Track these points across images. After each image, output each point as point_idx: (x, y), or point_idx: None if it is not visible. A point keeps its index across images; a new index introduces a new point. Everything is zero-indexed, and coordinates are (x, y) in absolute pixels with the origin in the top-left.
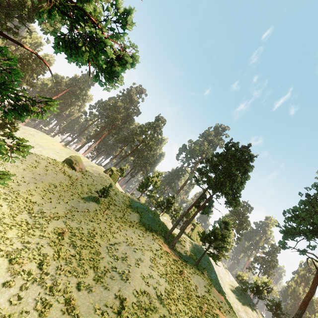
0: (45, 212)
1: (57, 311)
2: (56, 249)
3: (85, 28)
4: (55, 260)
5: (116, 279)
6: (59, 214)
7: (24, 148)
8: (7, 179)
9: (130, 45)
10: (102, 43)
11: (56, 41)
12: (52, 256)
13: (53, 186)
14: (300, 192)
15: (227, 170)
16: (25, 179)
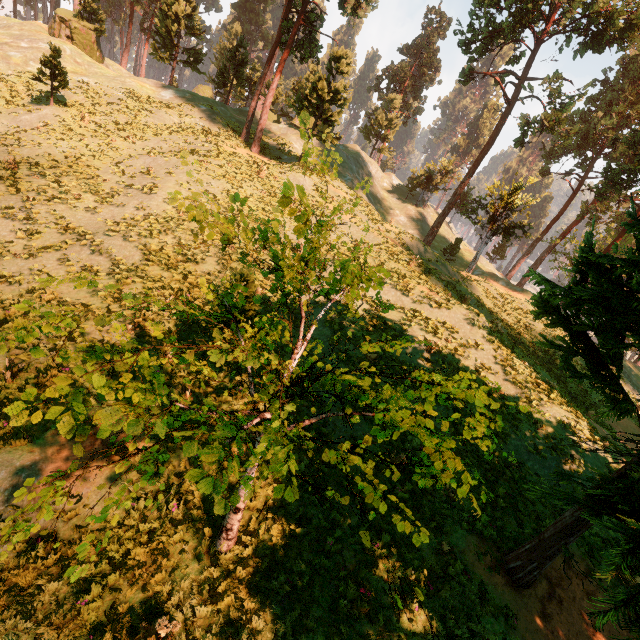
0: None
1: (53, 235)
2: (7, 183)
3: None
4: (14, 194)
5: (135, 196)
6: None
7: None
8: None
9: None
10: None
11: None
12: (6, 191)
13: None
14: None
15: None
16: None
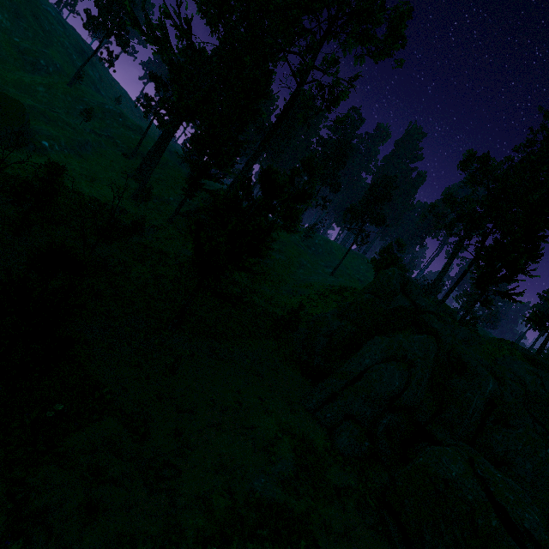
0: None
1: None
2: None
3: None
4: None
5: None
6: None
7: None
8: None
9: None
10: None
11: None
12: None
13: None
14: None
15: None
16: None
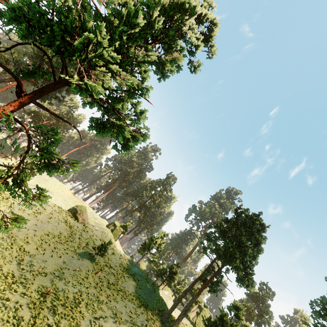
0: (35, 265)
1: None
2: (34, 313)
3: (113, 120)
4: None
5: None
6: (48, 270)
7: (44, 197)
8: (23, 223)
9: (144, 127)
10: (122, 129)
11: (91, 124)
12: (27, 321)
13: (51, 235)
14: (326, 277)
15: (237, 238)
16: (26, 225)
